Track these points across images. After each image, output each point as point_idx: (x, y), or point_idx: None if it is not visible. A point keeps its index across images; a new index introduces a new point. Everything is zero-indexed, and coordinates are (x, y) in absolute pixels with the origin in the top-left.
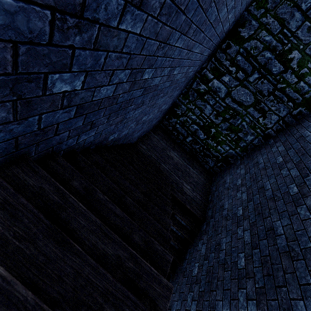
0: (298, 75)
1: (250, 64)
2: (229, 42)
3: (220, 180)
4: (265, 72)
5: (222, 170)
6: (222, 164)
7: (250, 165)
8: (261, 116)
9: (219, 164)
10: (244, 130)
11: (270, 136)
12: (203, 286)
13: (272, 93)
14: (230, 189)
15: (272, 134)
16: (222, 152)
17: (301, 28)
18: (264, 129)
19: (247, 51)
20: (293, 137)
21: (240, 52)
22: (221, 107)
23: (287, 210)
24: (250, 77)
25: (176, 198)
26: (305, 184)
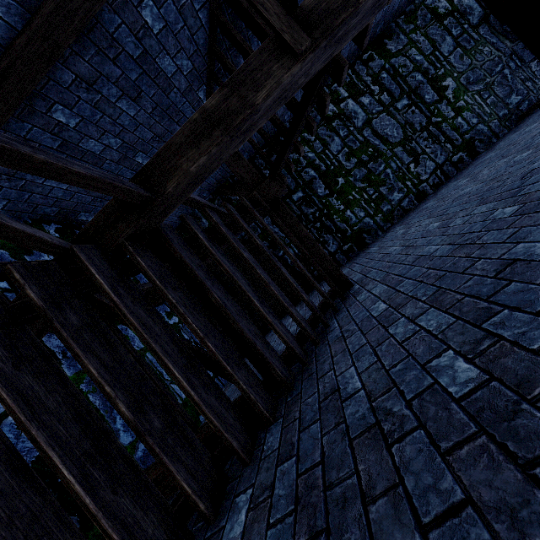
0: (454, 108)
1: (397, 86)
2: (372, 53)
3: (354, 261)
4: (416, 99)
5: (351, 258)
6: (352, 247)
7: (410, 218)
8: (412, 162)
9: (347, 245)
10: (389, 183)
11: (425, 195)
12: (432, 289)
13: (426, 128)
14: (388, 244)
15: (428, 192)
16: (353, 223)
17: (453, 54)
18: (417, 182)
19: (394, 69)
20: (466, 171)
21: (385, 68)
22: (356, 142)
23: (538, 155)
24: (397, 102)
25: (296, 224)
26: (538, 143)
